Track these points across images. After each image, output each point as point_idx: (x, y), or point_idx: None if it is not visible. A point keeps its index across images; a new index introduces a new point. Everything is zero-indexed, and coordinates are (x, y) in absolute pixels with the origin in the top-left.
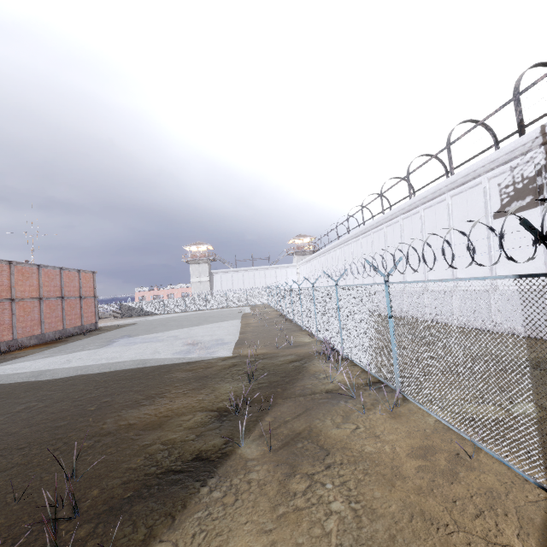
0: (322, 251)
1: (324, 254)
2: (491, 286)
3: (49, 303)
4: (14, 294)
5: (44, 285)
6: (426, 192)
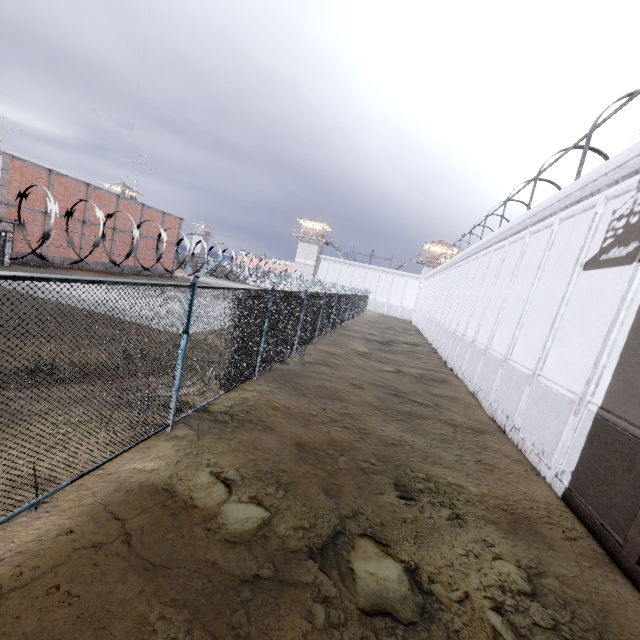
0: (442, 267)
1: (442, 271)
2: (533, 372)
3: (123, 236)
4: (87, 217)
5: (122, 218)
6: (537, 206)
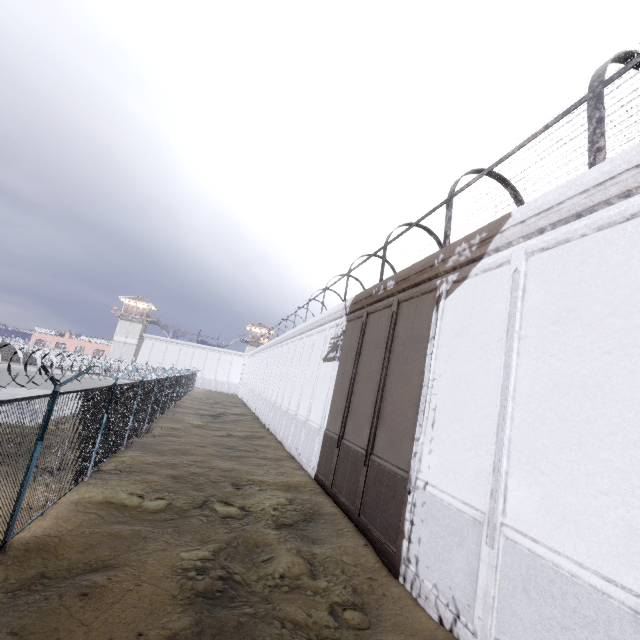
0: (261, 348)
1: (262, 351)
2: (306, 419)
3: None
4: None
5: None
6: (308, 322)
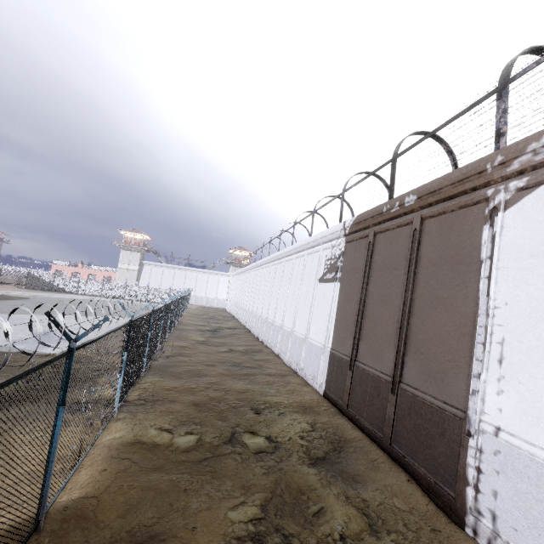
0: (245, 269)
1: (246, 272)
2: (305, 337)
3: None
4: None
5: None
6: (296, 244)
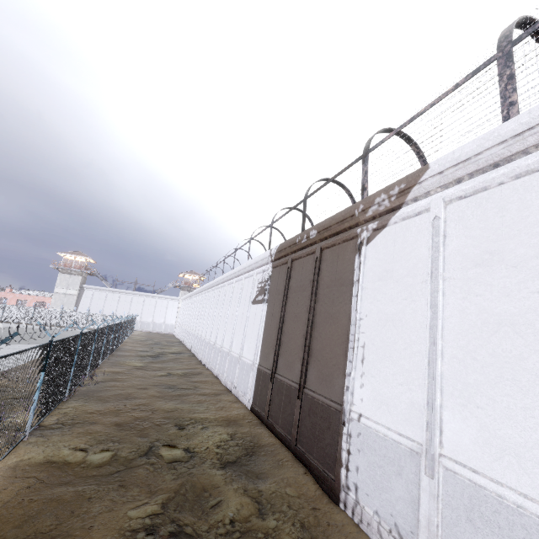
0: (193, 293)
1: (194, 295)
2: (239, 356)
3: None
4: None
5: None
6: (236, 269)
